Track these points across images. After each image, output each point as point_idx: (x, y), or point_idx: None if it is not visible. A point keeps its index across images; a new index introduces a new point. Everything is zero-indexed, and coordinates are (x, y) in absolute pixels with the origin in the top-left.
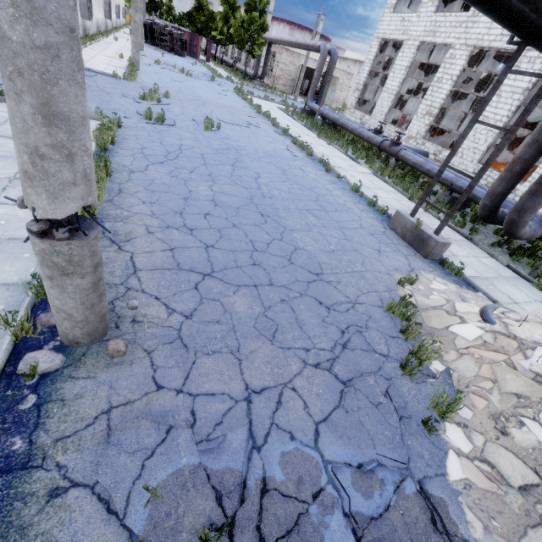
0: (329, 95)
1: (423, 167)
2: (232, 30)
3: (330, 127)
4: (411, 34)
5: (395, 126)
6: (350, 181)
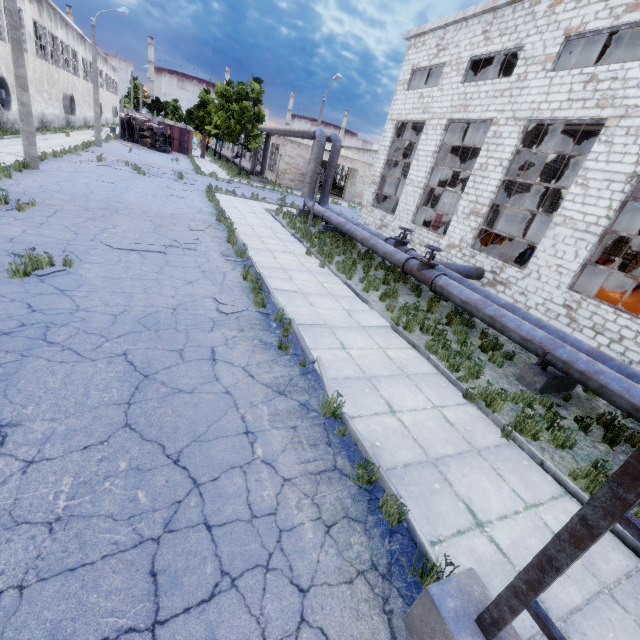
0: (348, 189)
1: (481, 311)
2: (220, 122)
3: (335, 234)
4: (434, 111)
5: (429, 230)
6: (325, 378)
